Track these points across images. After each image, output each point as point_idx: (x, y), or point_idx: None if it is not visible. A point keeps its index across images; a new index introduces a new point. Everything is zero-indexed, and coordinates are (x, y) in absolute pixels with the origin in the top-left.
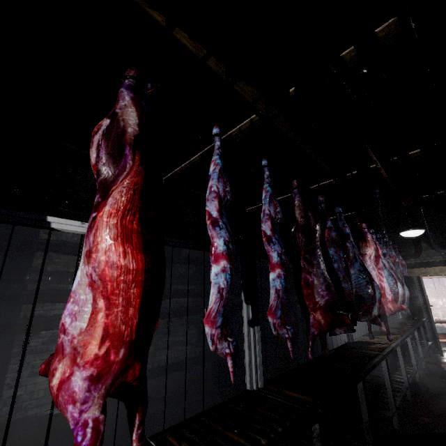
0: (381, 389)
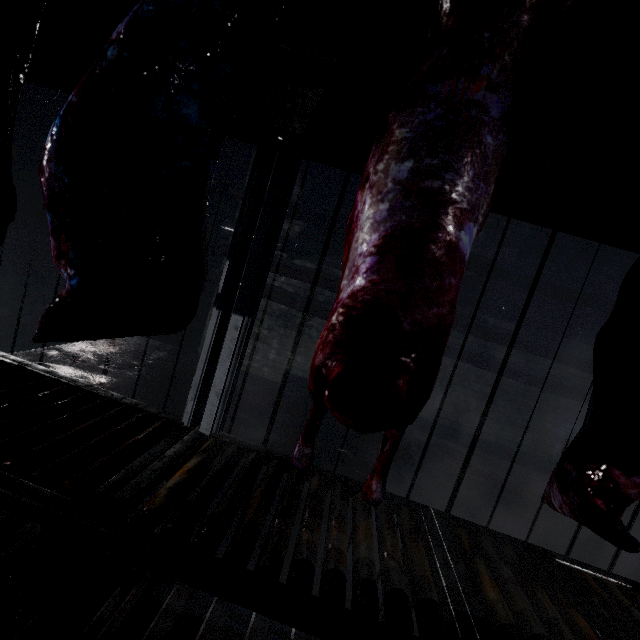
0: None
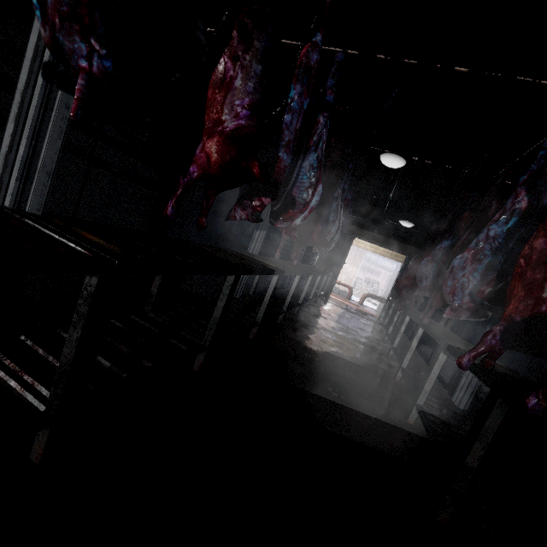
0: (258, 306)
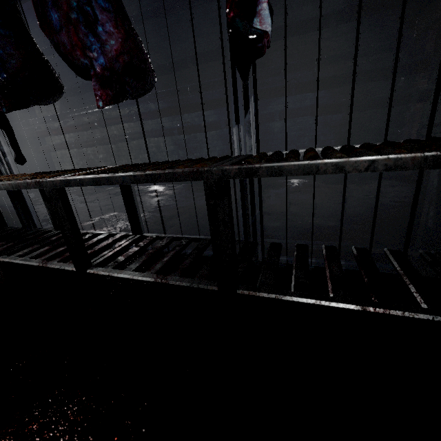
0: None
